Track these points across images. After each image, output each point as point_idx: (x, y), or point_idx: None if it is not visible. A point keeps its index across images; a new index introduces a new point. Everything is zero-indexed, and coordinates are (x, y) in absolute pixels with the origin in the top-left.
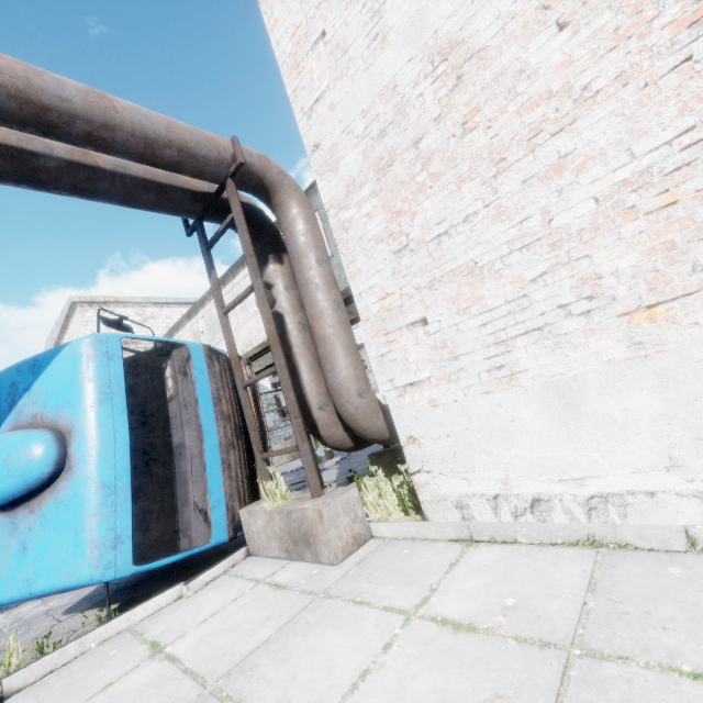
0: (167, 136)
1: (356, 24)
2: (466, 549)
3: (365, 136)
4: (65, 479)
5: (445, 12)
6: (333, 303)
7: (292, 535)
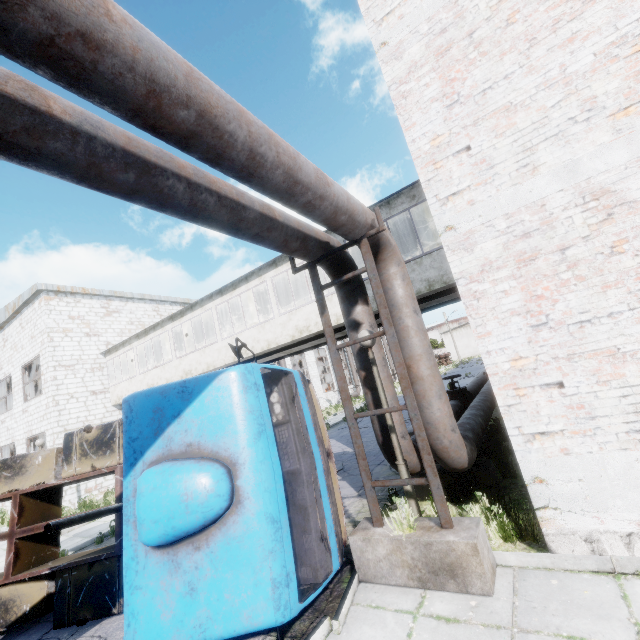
0: (347, 206)
1: (505, 151)
2: (619, 582)
3: (506, 233)
4: (235, 513)
5: (598, 168)
6: (429, 348)
7: (430, 565)
